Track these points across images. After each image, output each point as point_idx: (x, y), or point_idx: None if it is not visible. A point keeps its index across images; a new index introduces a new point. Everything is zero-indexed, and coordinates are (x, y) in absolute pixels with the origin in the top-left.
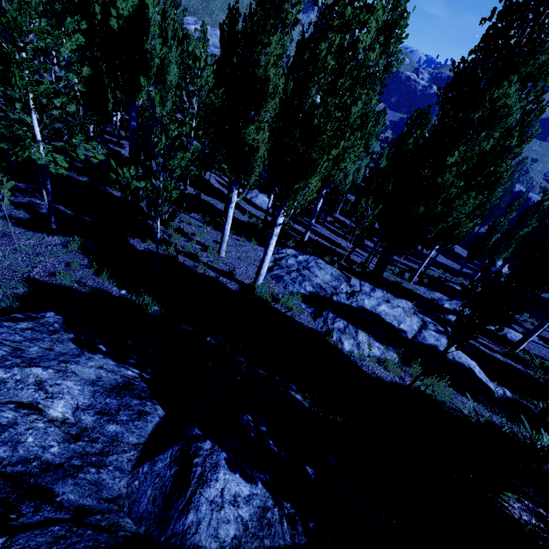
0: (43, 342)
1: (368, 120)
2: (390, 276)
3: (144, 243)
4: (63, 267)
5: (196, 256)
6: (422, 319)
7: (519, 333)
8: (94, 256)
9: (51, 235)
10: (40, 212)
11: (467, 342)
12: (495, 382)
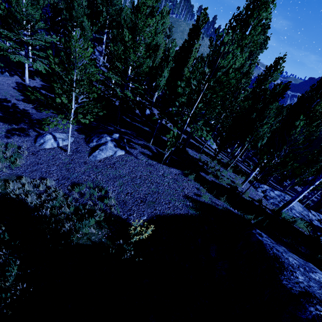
0: (289, 253)
1: (283, 112)
2: None
3: (207, 175)
4: (196, 190)
5: (236, 187)
6: None
7: None
8: (202, 184)
9: (170, 167)
10: (154, 151)
11: None
12: None
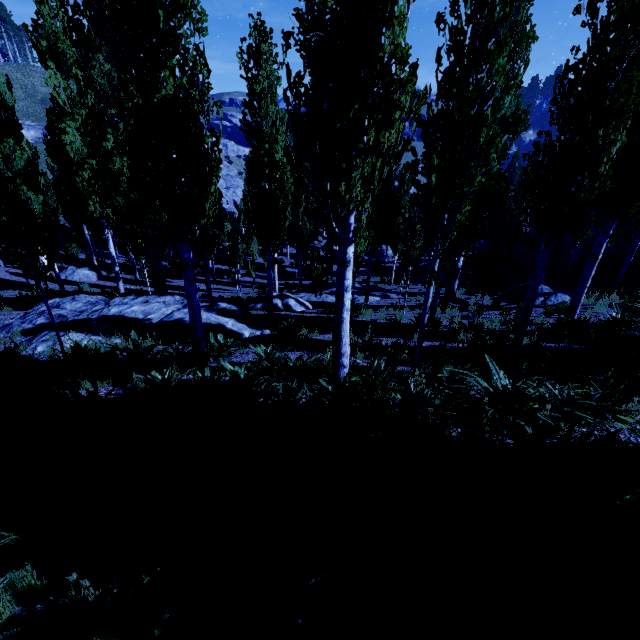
0: None
1: None
2: (245, 296)
3: None
4: None
5: None
6: (185, 304)
7: (375, 296)
8: None
9: None
10: None
11: (276, 314)
12: (264, 329)
